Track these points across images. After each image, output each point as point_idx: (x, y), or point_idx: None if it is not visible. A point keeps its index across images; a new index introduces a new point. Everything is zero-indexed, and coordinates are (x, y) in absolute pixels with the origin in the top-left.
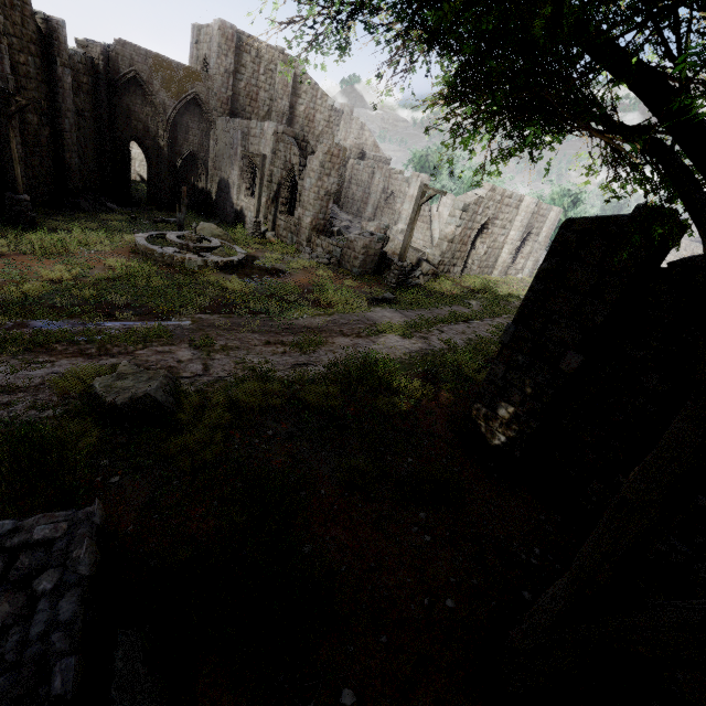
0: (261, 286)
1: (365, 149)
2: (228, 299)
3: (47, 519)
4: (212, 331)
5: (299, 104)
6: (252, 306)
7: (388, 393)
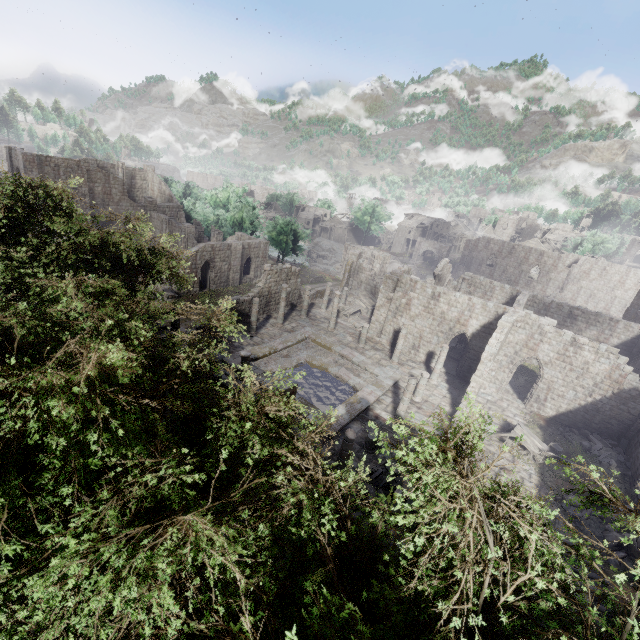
0: None
1: (165, 198)
2: None
3: None
4: None
5: (97, 186)
6: None
7: None
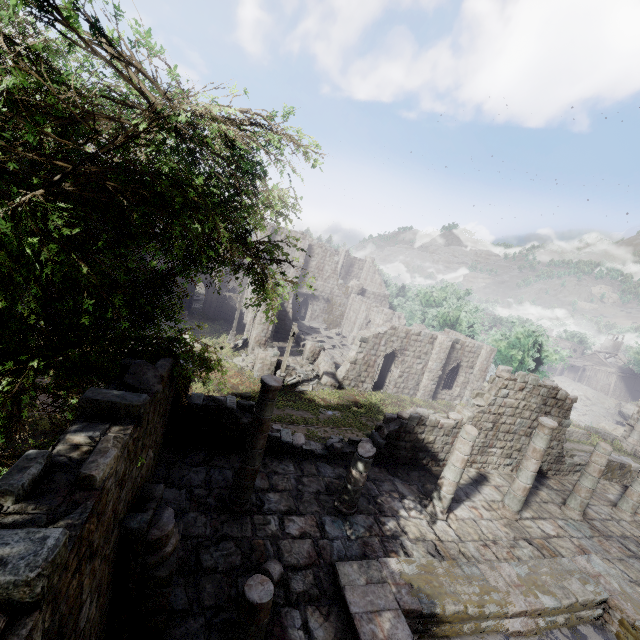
0: None
1: (374, 286)
2: None
3: None
4: None
5: (312, 260)
6: None
7: None
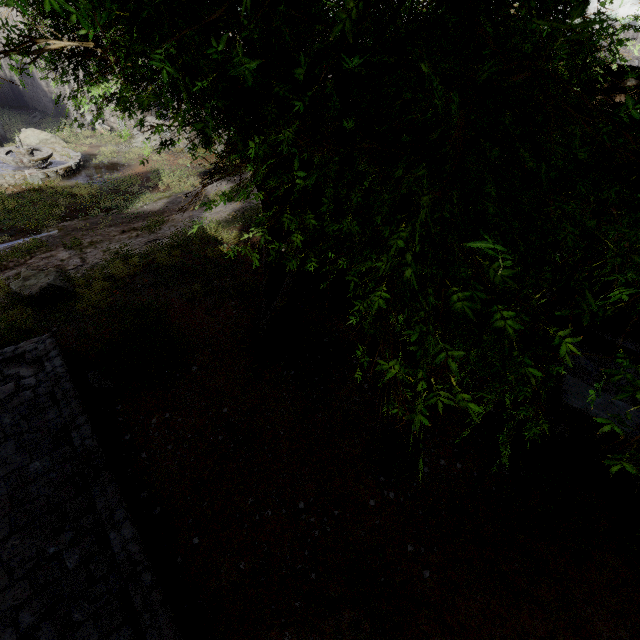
0: (105, 184)
1: None
2: (81, 204)
3: (29, 342)
4: (77, 234)
5: None
6: (102, 205)
7: (216, 245)
